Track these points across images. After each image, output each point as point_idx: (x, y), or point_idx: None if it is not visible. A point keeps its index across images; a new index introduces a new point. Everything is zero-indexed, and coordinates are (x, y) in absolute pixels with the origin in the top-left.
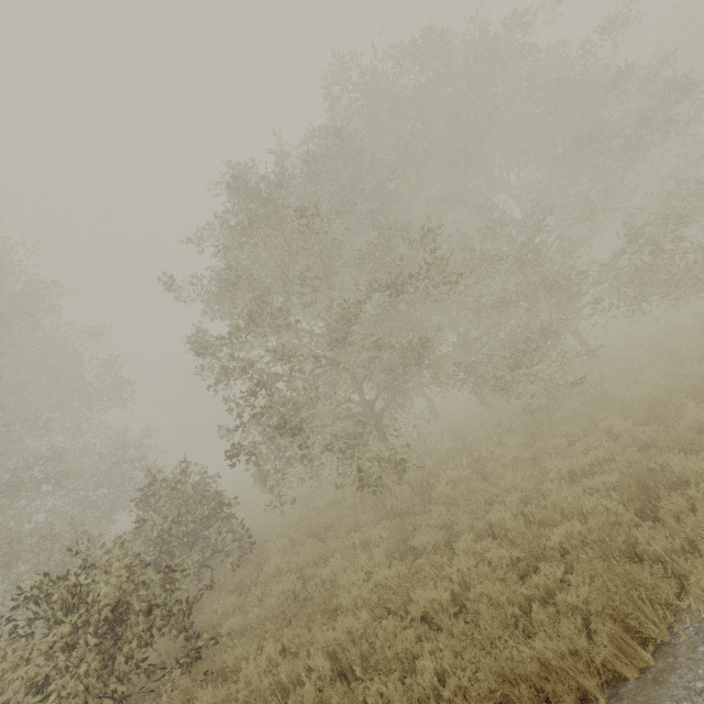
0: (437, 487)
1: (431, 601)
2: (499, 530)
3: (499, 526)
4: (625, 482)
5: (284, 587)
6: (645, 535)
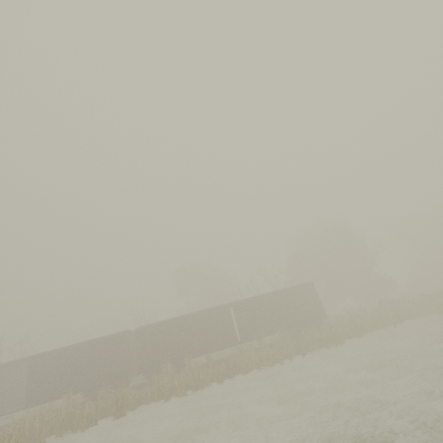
0: None
1: None
2: None
3: None
4: None
5: None
6: None
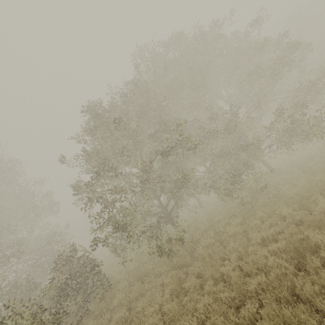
0: (197, 250)
1: (191, 324)
2: (227, 277)
3: (227, 274)
4: (287, 248)
5: (119, 315)
6: (300, 282)
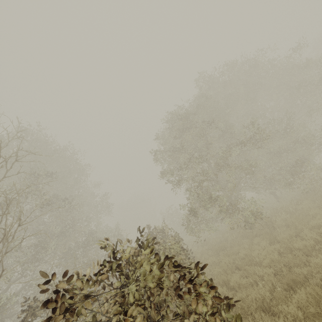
0: (276, 222)
1: (301, 251)
2: (318, 228)
3: (318, 226)
4: None
5: (225, 261)
6: None
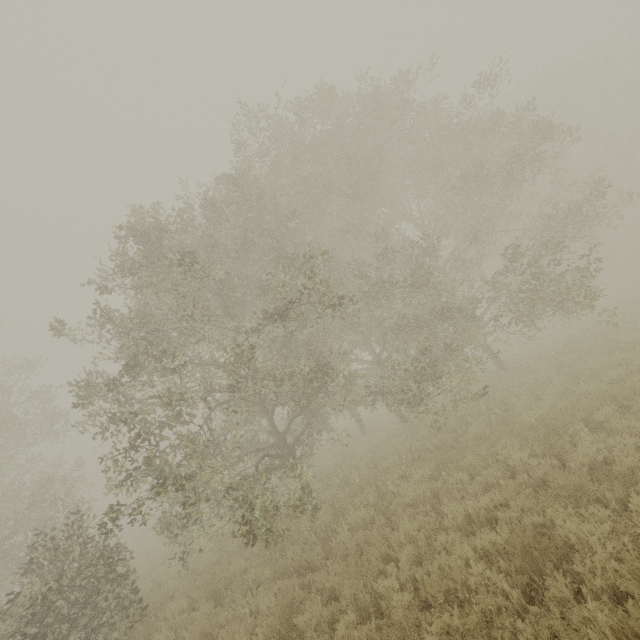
0: (337, 536)
1: None
2: (388, 604)
3: (388, 598)
4: (510, 548)
5: None
6: (528, 633)
